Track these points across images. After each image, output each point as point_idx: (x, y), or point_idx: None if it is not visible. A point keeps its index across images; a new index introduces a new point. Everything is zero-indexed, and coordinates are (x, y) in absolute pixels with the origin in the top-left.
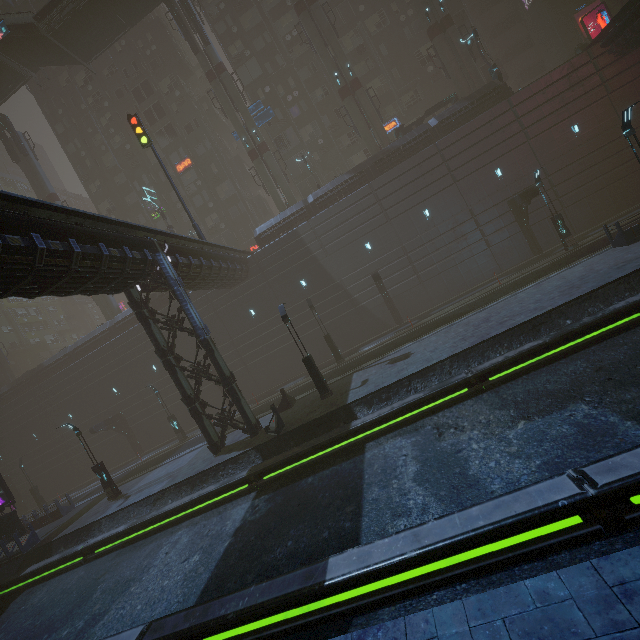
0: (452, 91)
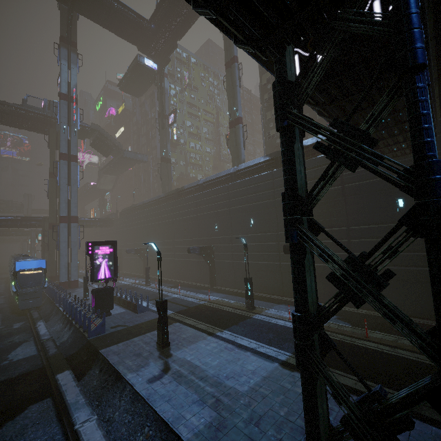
0: None
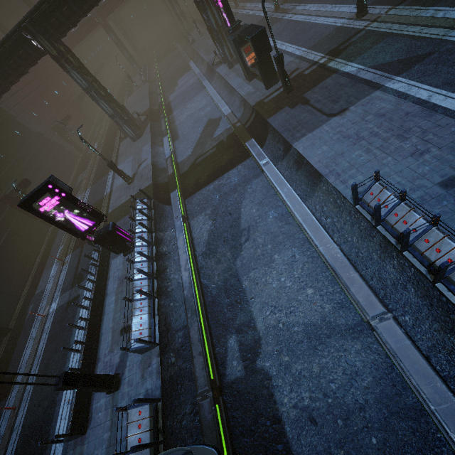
0: None
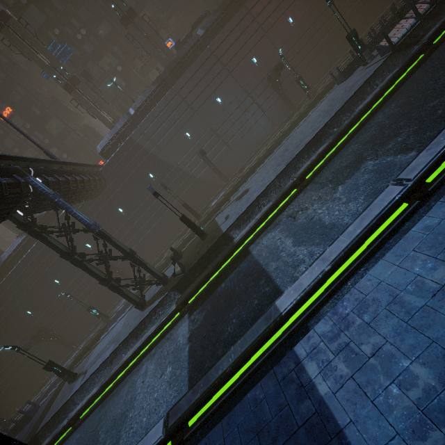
0: (202, 11)
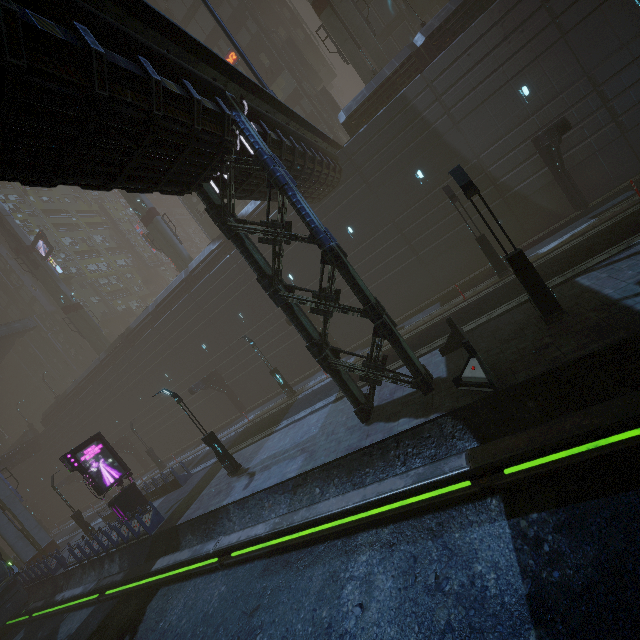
0: None
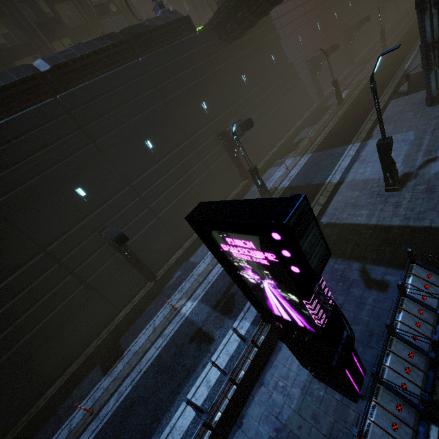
0: None
